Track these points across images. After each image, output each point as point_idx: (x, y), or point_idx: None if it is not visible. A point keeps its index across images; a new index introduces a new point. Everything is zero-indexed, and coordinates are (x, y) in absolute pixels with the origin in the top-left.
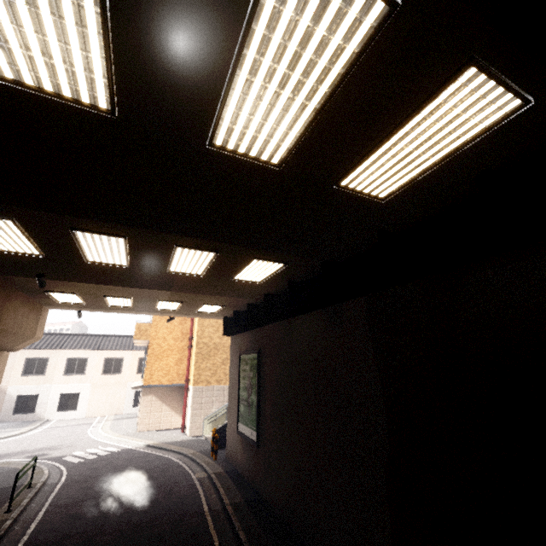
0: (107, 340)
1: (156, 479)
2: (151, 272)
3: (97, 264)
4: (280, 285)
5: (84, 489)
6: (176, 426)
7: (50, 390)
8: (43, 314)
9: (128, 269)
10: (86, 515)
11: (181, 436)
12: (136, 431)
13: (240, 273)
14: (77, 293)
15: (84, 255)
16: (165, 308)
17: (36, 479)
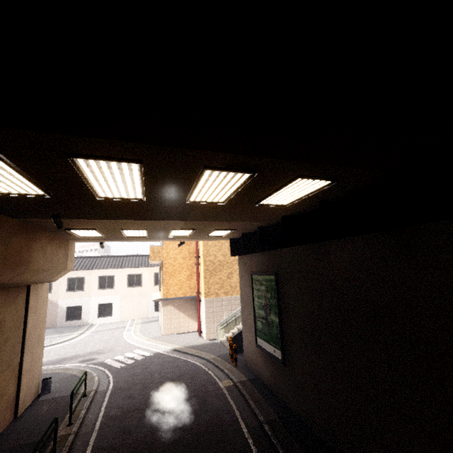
0: (126, 260)
1: (188, 388)
2: (168, 203)
3: (110, 199)
4: (306, 206)
5: (129, 397)
6: (192, 329)
7: (90, 301)
8: (71, 247)
9: (143, 202)
10: (135, 430)
11: (199, 339)
12: (161, 334)
13: (270, 196)
14: (95, 229)
15: (94, 190)
16: (178, 235)
17: (89, 387)
